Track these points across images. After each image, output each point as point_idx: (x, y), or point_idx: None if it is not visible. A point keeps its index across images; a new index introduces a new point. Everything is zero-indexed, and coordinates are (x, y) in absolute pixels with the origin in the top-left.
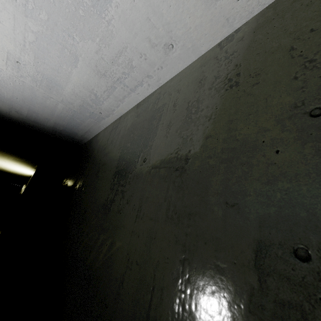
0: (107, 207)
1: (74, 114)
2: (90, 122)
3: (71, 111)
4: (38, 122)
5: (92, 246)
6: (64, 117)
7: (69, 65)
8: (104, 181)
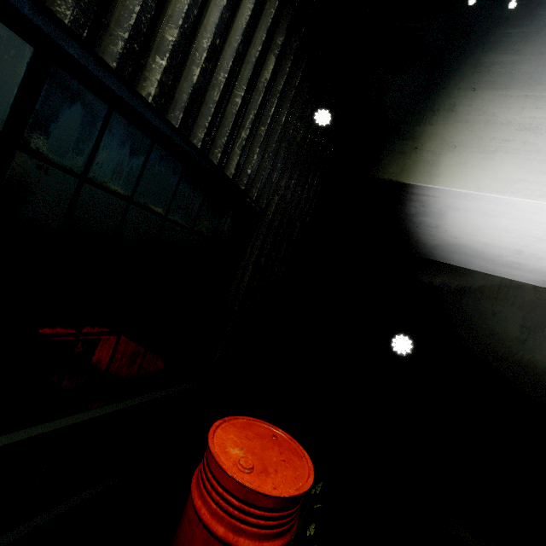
0: (521, 341)
1: (481, 266)
2: (478, 268)
3: (483, 265)
4: (433, 249)
5: (514, 354)
6: (467, 261)
7: (540, 276)
8: (509, 325)
